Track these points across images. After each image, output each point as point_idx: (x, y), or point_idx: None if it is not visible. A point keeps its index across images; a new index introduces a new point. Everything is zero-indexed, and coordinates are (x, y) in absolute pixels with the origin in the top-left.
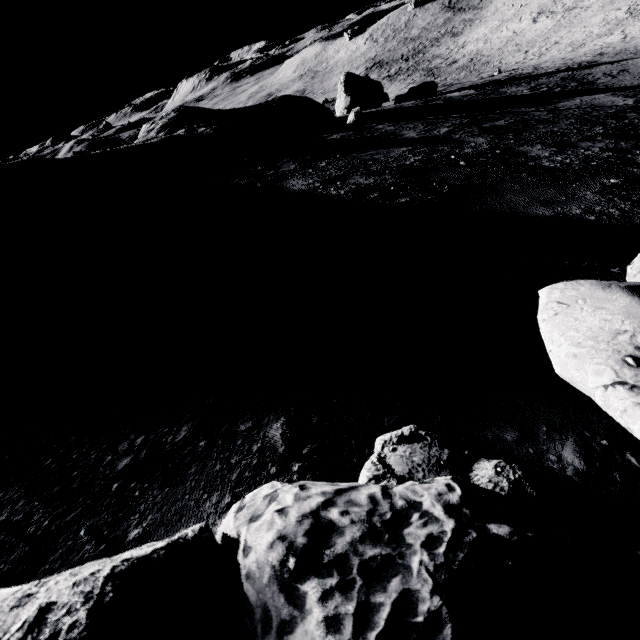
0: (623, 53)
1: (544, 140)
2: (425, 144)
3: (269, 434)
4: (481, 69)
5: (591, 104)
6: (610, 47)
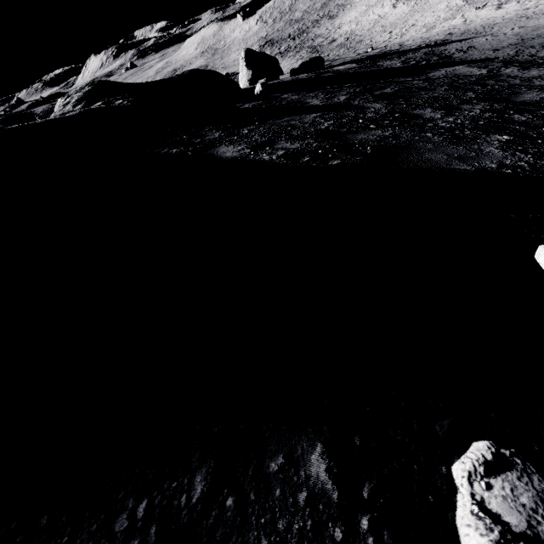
0: (467, 33)
1: (431, 104)
2: (331, 110)
3: (311, 472)
4: (356, 47)
5: (455, 74)
6: (456, 28)
